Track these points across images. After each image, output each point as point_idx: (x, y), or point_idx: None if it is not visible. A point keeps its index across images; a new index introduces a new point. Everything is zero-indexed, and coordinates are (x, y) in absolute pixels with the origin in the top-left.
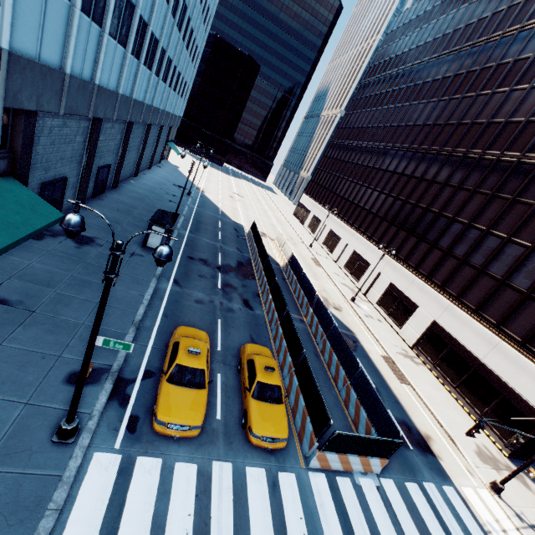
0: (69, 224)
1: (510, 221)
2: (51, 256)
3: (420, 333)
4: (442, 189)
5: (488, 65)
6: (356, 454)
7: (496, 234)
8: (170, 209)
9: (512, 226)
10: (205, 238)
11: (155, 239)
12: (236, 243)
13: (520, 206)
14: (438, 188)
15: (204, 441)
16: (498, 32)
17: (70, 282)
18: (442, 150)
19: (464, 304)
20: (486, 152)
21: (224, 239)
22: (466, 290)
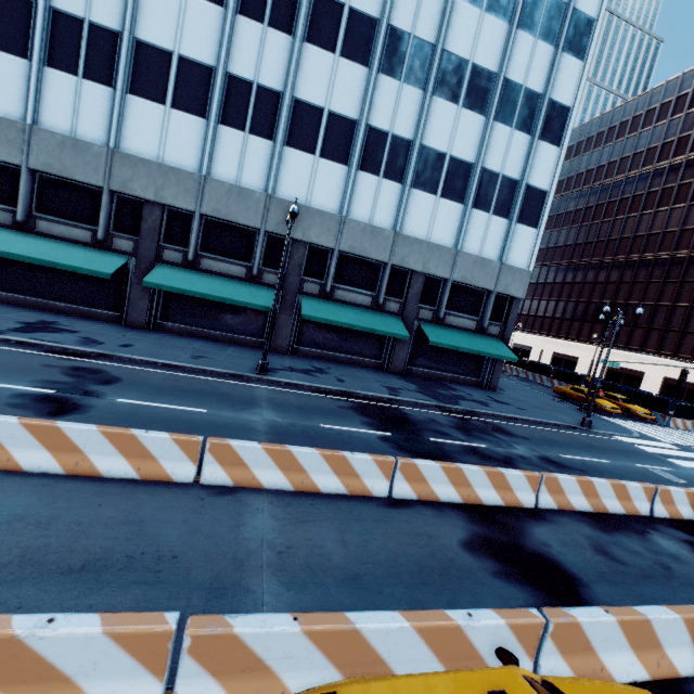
0: (603, 317)
1: (685, 294)
2: None
3: (657, 390)
4: (618, 286)
5: (612, 200)
6: (687, 419)
7: (680, 305)
8: None
9: (688, 297)
10: None
11: None
12: None
13: (687, 284)
14: (614, 286)
15: (622, 418)
16: (608, 179)
17: None
18: (603, 259)
19: (681, 357)
20: (642, 255)
21: None
22: (678, 347)
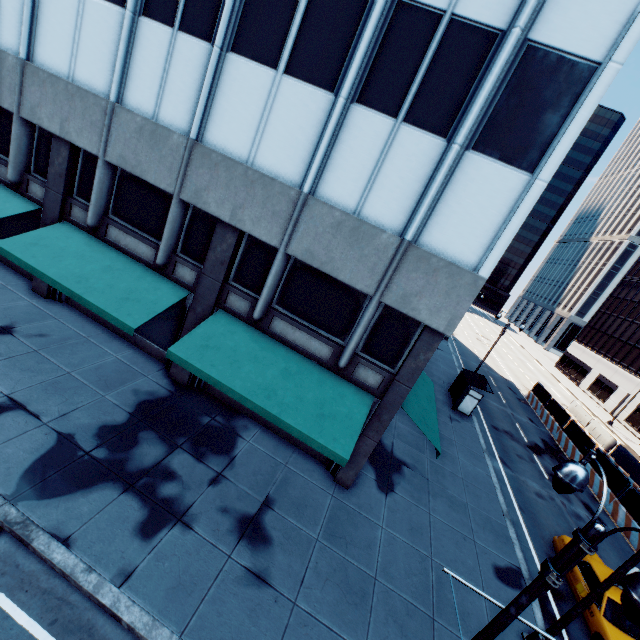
0: None
1: None
2: (401, 414)
3: None
4: None
5: None
6: None
7: None
8: (442, 359)
9: None
10: (491, 400)
11: (469, 404)
12: (523, 410)
13: None
14: None
15: None
16: None
17: (430, 449)
18: None
19: None
20: None
21: (508, 403)
22: None
